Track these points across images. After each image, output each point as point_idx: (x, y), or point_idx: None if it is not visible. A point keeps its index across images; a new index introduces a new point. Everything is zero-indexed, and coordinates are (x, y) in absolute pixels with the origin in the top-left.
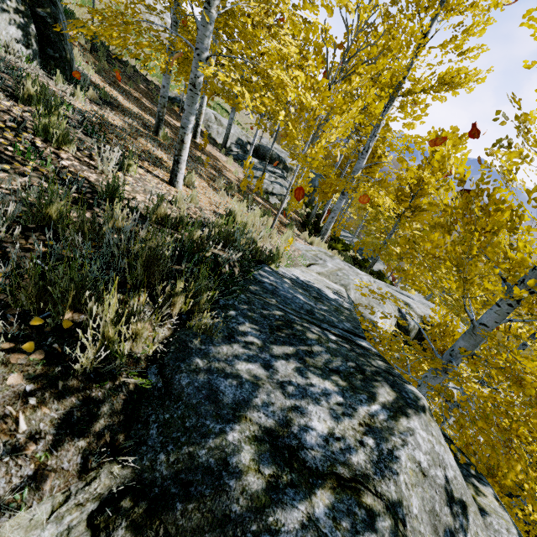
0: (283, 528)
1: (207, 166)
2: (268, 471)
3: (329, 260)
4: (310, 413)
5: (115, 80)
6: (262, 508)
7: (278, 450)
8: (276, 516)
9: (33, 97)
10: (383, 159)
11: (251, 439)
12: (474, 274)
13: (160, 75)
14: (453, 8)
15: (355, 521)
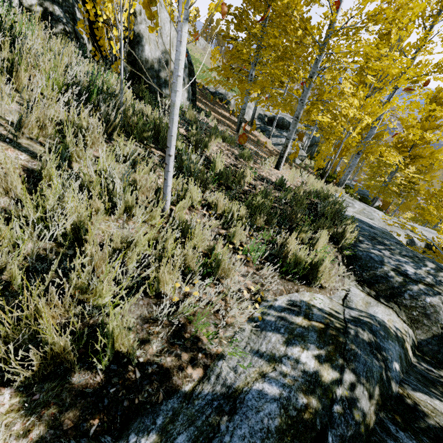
0: (413, 289)
1: (262, 146)
2: (401, 278)
3: (354, 203)
4: (405, 266)
5: None
6: (404, 285)
7: (401, 274)
8: (410, 287)
9: (227, 138)
10: (390, 124)
11: (391, 270)
12: None
13: (202, 76)
14: None
15: (434, 292)
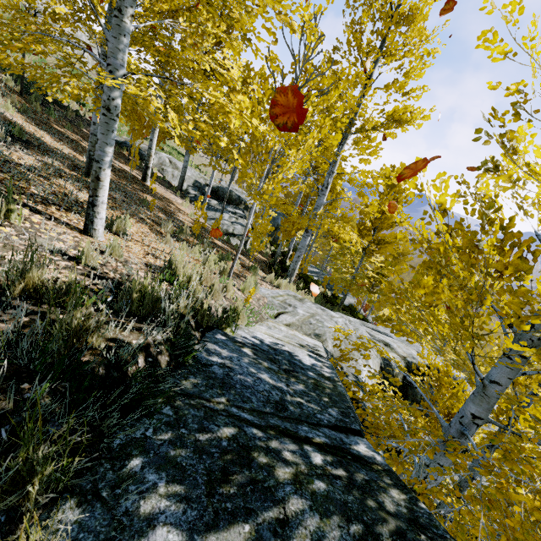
0: None
1: (155, 209)
2: None
3: (299, 305)
4: None
5: (47, 121)
6: None
7: None
8: None
9: None
10: (343, 194)
11: None
12: (489, 330)
13: None
14: (391, 54)
15: None
